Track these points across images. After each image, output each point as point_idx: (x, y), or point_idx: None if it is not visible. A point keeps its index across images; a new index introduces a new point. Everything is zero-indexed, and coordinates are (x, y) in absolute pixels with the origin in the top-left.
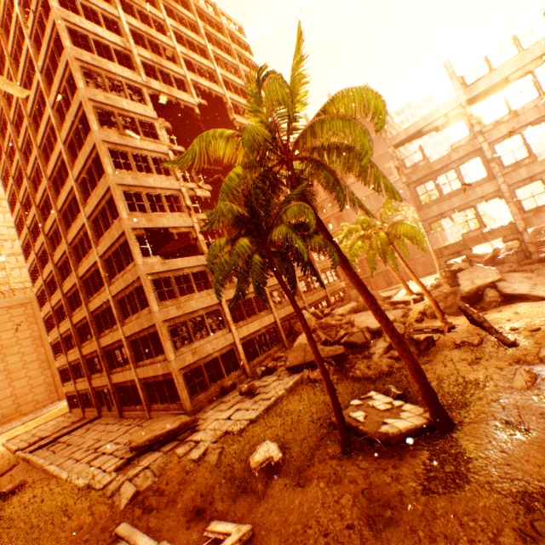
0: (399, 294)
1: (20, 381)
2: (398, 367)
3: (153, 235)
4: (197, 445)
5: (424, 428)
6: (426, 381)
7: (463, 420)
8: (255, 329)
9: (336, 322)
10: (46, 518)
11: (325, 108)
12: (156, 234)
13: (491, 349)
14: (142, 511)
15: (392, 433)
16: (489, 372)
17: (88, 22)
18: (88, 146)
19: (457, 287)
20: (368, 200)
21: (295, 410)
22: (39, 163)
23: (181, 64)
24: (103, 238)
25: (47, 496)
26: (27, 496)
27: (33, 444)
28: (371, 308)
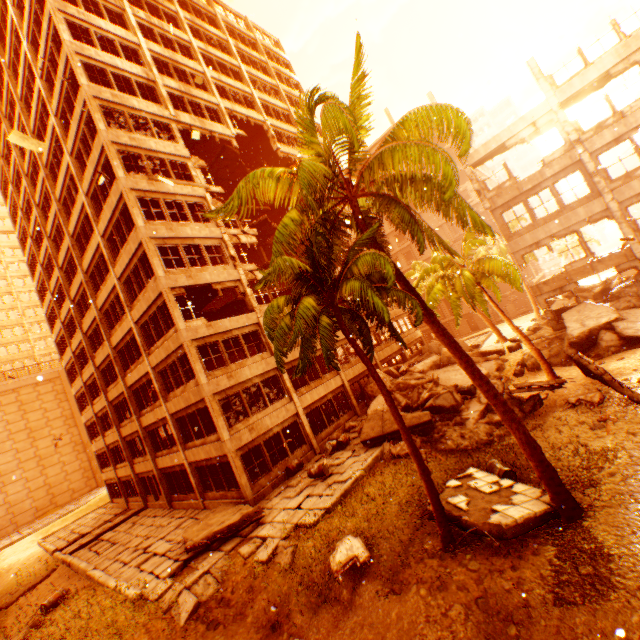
0: (489, 341)
1: (52, 468)
2: (499, 434)
3: (194, 293)
4: (264, 543)
5: (545, 516)
6: (543, 457)
7: (594, 503)
8: (319, 395)
9: (417, 381)
10: (95, 638)
11: (394, 132)
12: (197, 292)
13: (617, 408)
14: (206, 627)
15: (505, 525)
16: (618, 439)
17: (104, 54)
18: (115, 197)
19: (562, 329)
20: (441, 230)
21: (378, 494)
22: (60, 218)
23: (213, 91)
24: (137, 301)
25: (94, 611)
26: (71, 610)
27: (73, 542)
28: (467, 371)
